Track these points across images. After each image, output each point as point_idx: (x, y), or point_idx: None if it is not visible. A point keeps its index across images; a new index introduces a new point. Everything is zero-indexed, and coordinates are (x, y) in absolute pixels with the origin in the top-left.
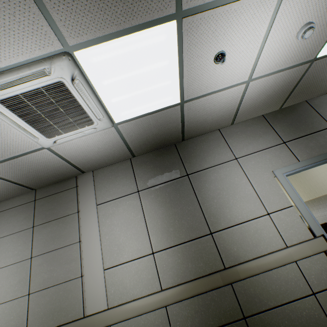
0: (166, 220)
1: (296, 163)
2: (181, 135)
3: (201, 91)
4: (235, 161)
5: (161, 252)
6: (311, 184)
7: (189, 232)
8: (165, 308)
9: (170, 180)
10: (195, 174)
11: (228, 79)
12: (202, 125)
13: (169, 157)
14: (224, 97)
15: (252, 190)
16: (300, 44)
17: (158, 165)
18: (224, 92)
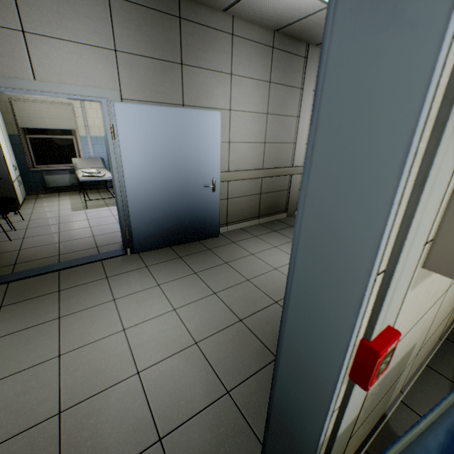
0: None
1: None
2: None
3: None
4: None
5: None
6: None
7: None
8: None
9: None
10: None
11: None
12: None
13: None
14: None
15: None
16: None
17: None
18: None
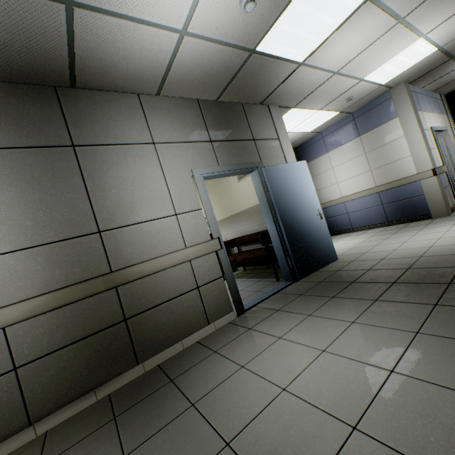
0: (21, 209)
1: (216, 167)
2: (69, 75)
3: (109, 1)
4: (152, 146)
5: (2, 256)
6: (231, 201)
7: (64, 229)
8: (2, 331)
9: (38, 147)
10: (89, 148)
11: (154, 8)
12: (111, 73)
13: (39, 106)
14: (147, 38)
15: (164, 187)
16: (243, 18)
17: (12, 113)
18: (148, 29)
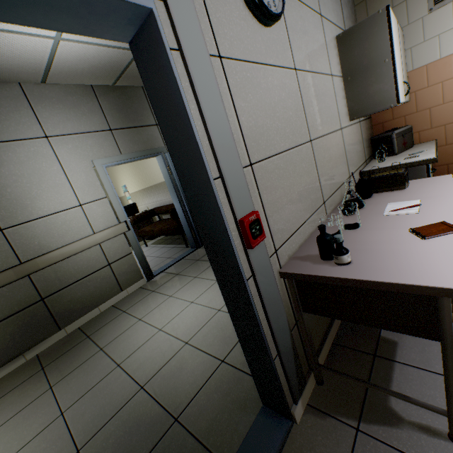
0: None
1: (118, 156)
2: None
3: None
4: (45, 140)
5: None
6: (148, 173)
7: None
8: None
9: None
10: None
11: None
12: None
13: None
14: (17, 43)
15: (65, 180)
16: None
17: None
18: (16, 36)
